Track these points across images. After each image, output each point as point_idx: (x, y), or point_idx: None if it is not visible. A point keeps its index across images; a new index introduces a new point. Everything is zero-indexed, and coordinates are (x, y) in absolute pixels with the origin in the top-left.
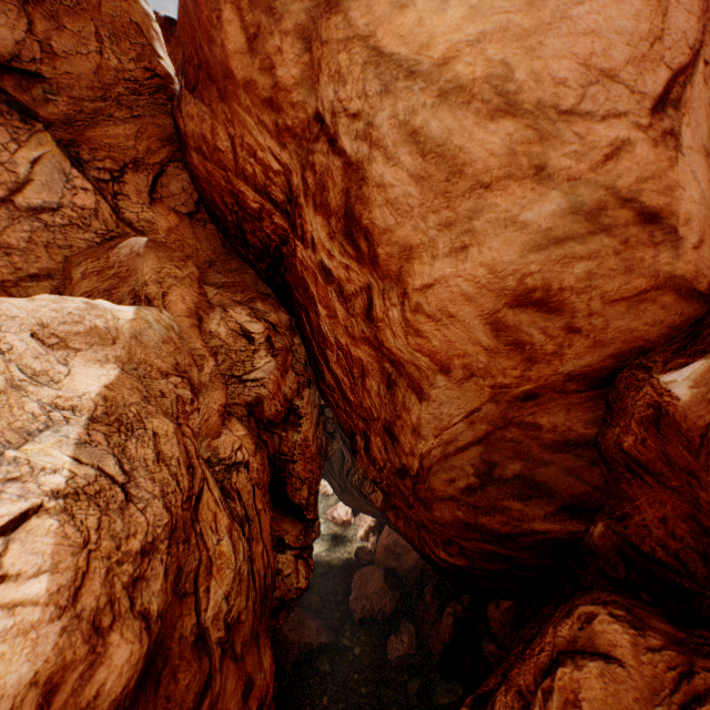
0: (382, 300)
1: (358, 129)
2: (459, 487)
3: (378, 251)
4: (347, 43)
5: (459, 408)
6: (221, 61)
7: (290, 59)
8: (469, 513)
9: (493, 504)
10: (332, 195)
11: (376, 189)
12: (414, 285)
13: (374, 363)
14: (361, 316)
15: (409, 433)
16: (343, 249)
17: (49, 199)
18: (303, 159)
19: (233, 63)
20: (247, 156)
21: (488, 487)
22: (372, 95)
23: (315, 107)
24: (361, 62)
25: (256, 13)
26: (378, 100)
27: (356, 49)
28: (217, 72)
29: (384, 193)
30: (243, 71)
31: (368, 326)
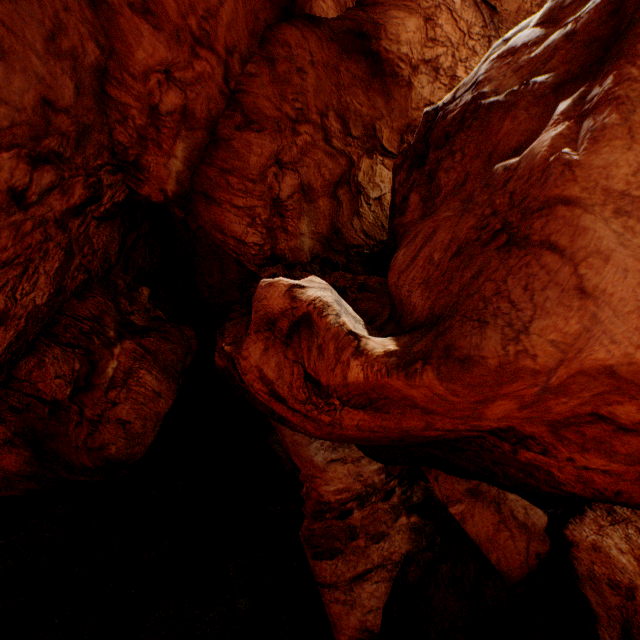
0: None
1: None
2: None
3: None
4: None
5: None
6: None
7: None
8: None
9: None
10: None
11: None
12: None
13: None
14: None
15: None
16: None
17: None
18: None
19: None
20: None
21: None
22: None
23: None
24: None
25: None
26: None
27: None
28: None
29: None
30: None
31: None
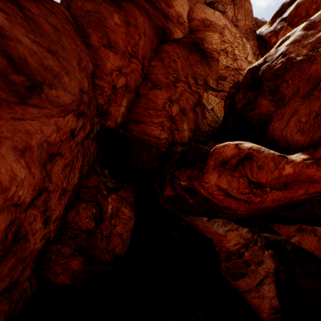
0: None
1: None
2: None
3: None
4: None
5: None
6: None
7: None
8: None
9: None
10: None
11: None
12: None
13: None
14: None
15: None
16: None
17: (250, 59)
18: None
19: None
20: None
21: None
22: None
23: None
24: None
25: None
26: None
27: None
28: None
29: None
30: None
31: None
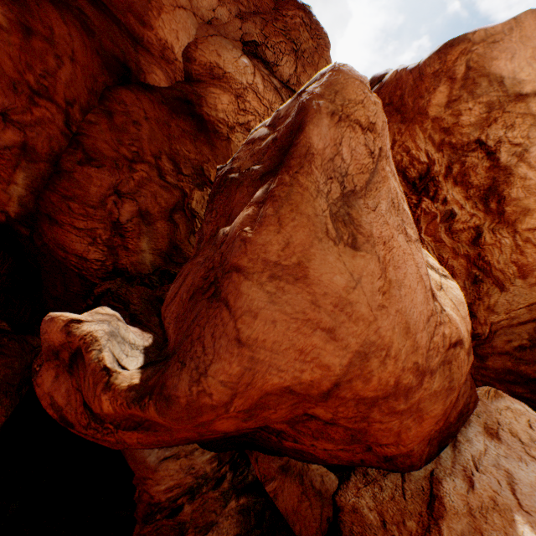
0: (493, 234)
1: (514, 151)
2: (513, 346)
3: (505, 208)
4: (523, 115)
5: (526, 300)
6: (420, 106)
7: (473, 114)
8: (514, 363)
9: (533, 359)
10: (476, 178)
11: (518, 179)
12: (525, 228)
13: (464, 270)
14: (467, 242)
15: (485, 310)
16: (473, 205)
17: None
18: (452, 159)
19: (430, 109)
20: (401, 152)
21: (533, 348)
22: (530, 138)
23: (477, 137)
24: (528, 124)
25: (462, 92)
26: (534, 141)
27: (528, 118)
28: (411, 110)
29: (522, 182)
30: (435, 113)
31: (471, 248)
